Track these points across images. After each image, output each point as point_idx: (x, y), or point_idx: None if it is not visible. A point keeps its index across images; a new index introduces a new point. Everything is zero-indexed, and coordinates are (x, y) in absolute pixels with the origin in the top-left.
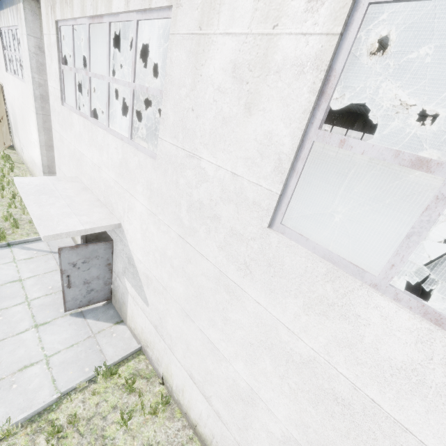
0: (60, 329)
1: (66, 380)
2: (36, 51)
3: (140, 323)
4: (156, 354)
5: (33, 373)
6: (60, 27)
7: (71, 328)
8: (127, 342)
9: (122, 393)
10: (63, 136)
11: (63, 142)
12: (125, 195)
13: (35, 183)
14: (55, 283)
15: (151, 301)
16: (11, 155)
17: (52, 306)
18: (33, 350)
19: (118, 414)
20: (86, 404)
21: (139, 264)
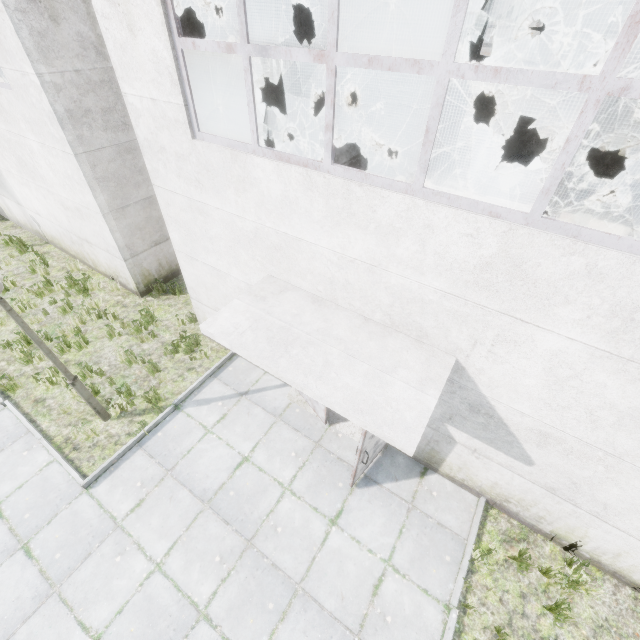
0: (364, 514)
1: (438, 583)
2: (18, 4)
3: (490, 477)
4: (537, 512)
5: (393, 591)
6: None
7: (376, 507)
8: (459, 498)
9: (514, 573)
10: (206, 203)
11: (207, 214)
12: (488, 319)
13: (244, 324)
14: (292, 444)
15: (547, 462)
16: (13, 234)
17: (324, 484)
18: (363, 560)
19: (533, 603)
20: (488, 606)
21: (514, 417)
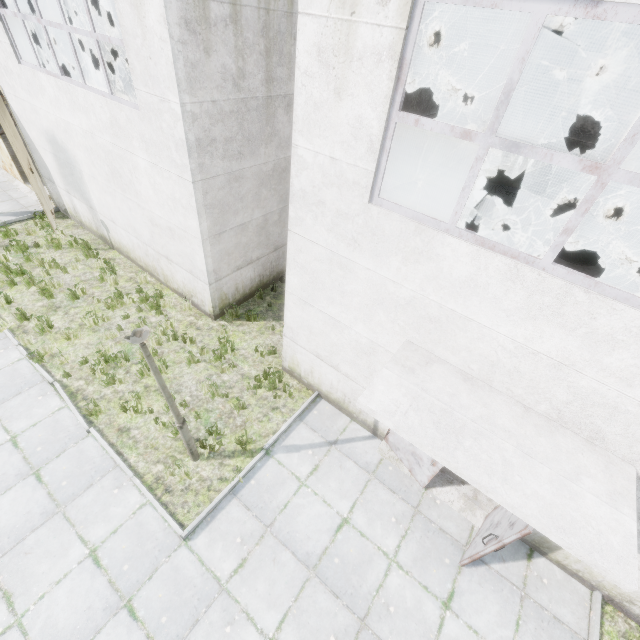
0: (477, 598)
1: None
2: (181, 35)
3: None
4: None
5: None
6: (423, 4)
7: (488, 591)
8: (570, 588)
9: None
10: (355, 261)
11: (350, 270)
12: None
13: (404, 402)
14: (391, 508)
15: None
16: (75, 234)
17: (430, 558)
18: None
19: None
20: None
21: None
